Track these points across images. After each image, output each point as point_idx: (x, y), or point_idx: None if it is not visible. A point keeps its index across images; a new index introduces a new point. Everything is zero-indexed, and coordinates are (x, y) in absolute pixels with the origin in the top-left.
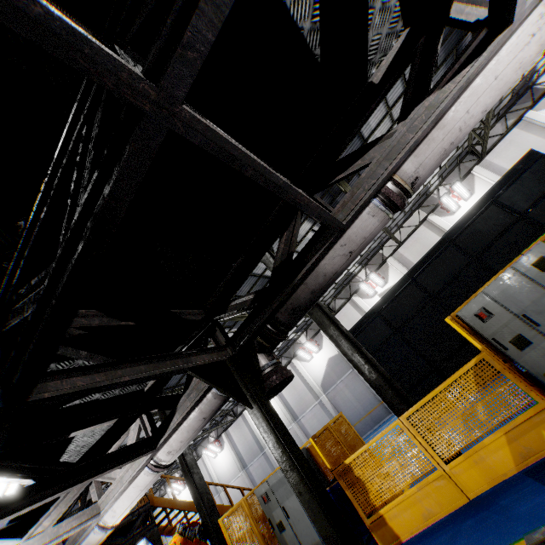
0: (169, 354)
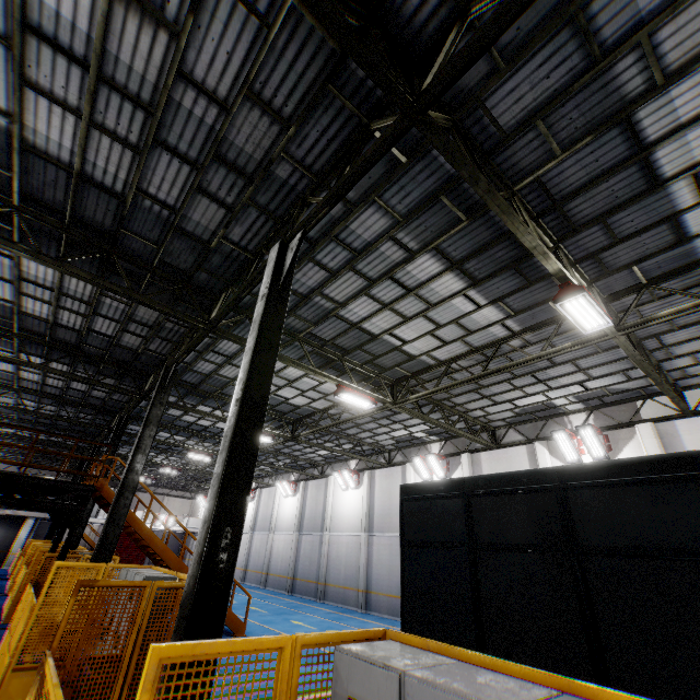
0: None
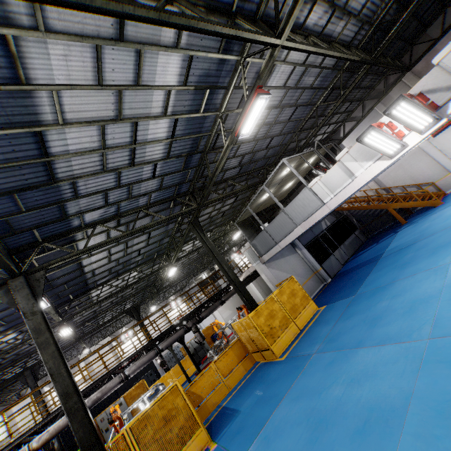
0: None
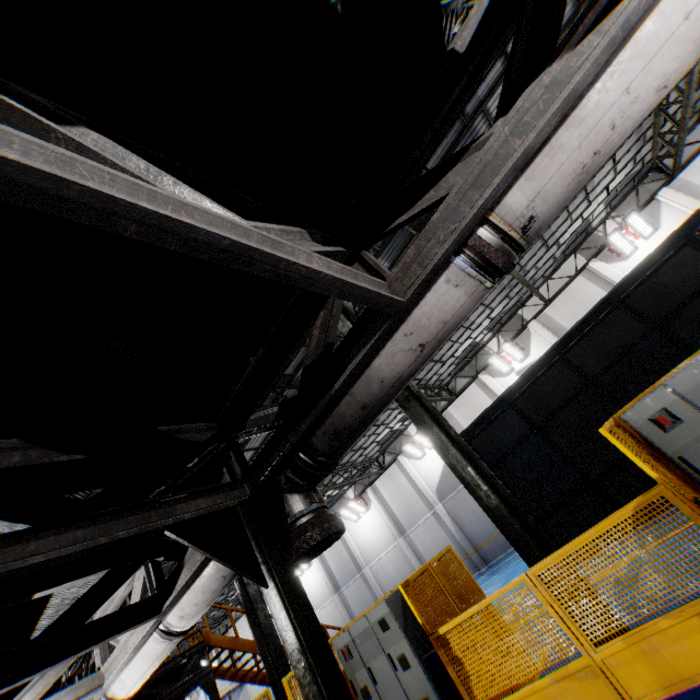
0: (135, 506)
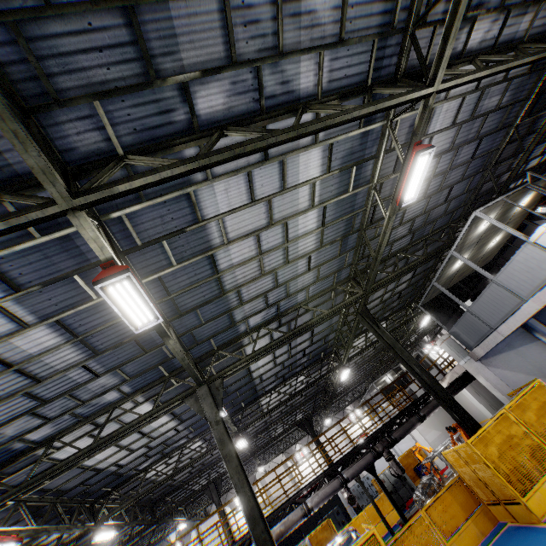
0: None
